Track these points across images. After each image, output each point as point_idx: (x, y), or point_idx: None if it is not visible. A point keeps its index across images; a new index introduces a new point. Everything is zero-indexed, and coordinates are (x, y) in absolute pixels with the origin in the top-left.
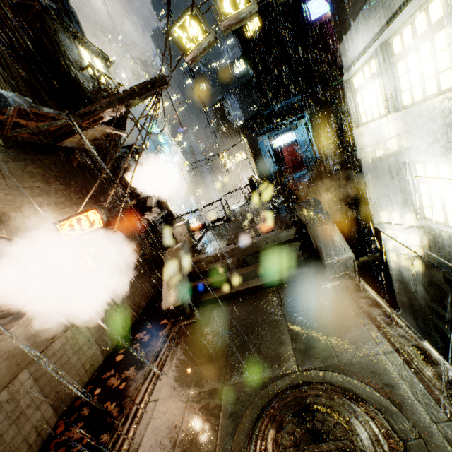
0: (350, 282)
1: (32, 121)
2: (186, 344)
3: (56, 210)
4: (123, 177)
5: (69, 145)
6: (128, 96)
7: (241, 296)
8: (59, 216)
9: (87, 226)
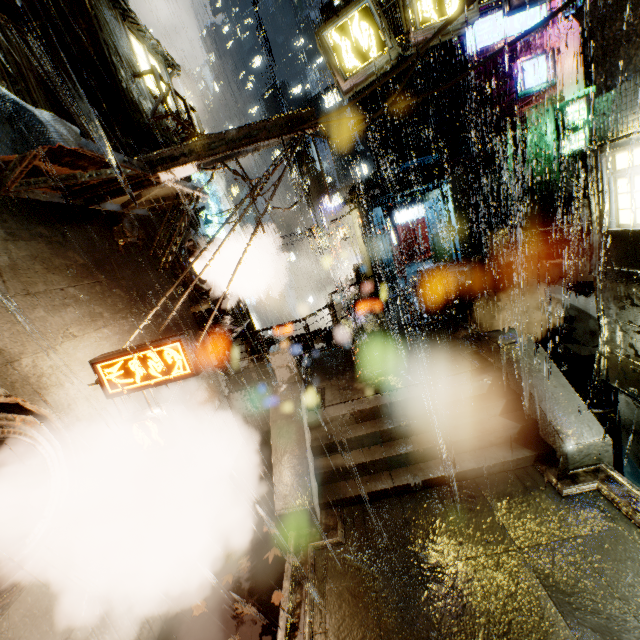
0: (616, 490)
1: (64, 166)
2: (342, 598)
3: (91, 332)
4: (188, 263)
5: (110, 208)
6: (244, 138)
7: (411, 494)
8: (96, 343)
9: (157, 371)
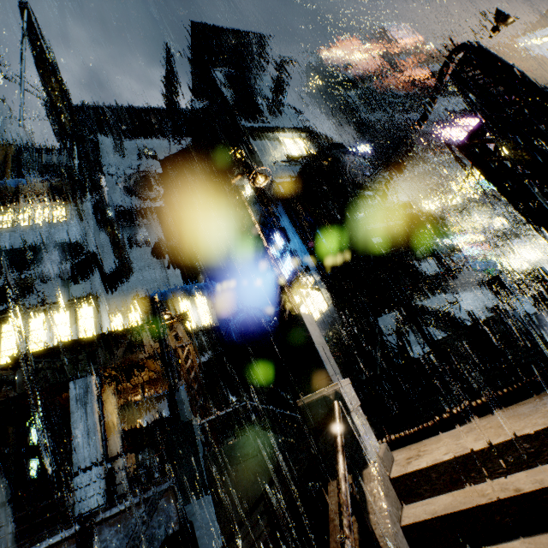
0: None
1: None
2: None
3: None
4: None
5: None
6: None
7: None
8: None
9: None
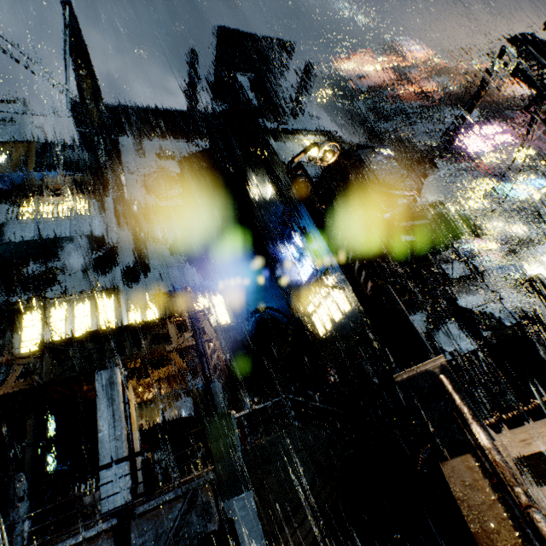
0: None
1: None
2: None
3: None
4: None
5: None
6: None
7: None
8: None
9: None
